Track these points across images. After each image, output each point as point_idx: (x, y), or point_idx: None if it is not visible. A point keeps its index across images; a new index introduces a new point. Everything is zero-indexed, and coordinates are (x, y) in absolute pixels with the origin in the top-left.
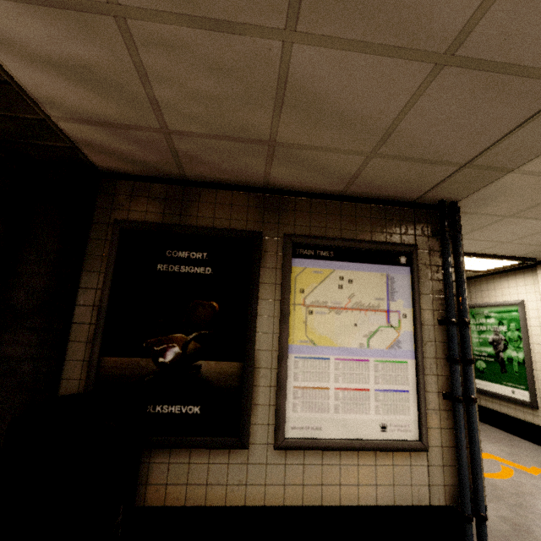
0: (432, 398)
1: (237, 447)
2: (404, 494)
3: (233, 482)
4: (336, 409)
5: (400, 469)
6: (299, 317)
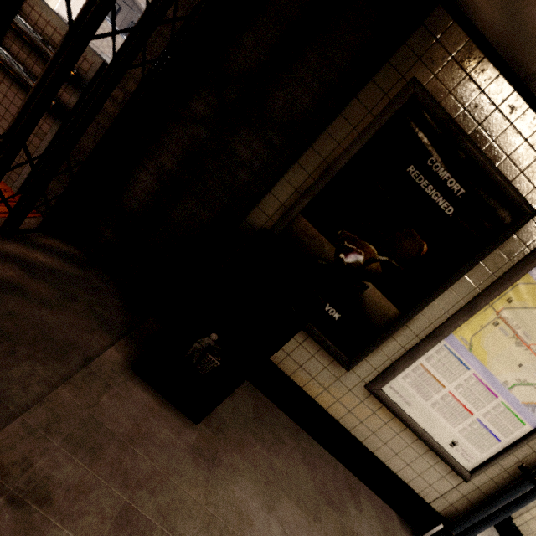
0: (510, 460)
1: (343, 365)
2: (420, 484)
3: (319, 380)
4: (434, 404)
5: (433, 472)
6: (482, 319)
